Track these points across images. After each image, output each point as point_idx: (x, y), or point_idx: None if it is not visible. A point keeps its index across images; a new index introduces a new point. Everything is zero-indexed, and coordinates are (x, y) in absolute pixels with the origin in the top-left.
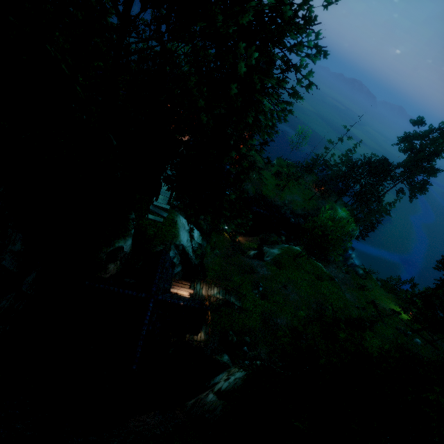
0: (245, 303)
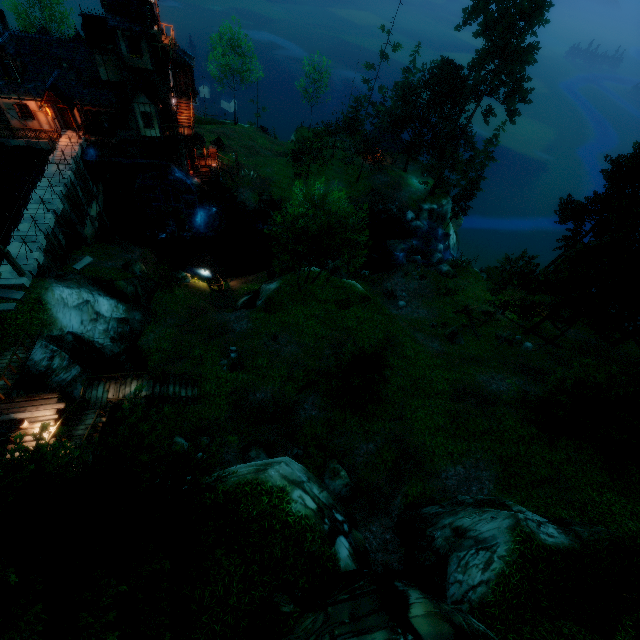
0: (205, 386)
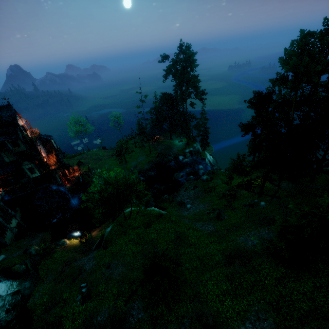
0: (65, 324)
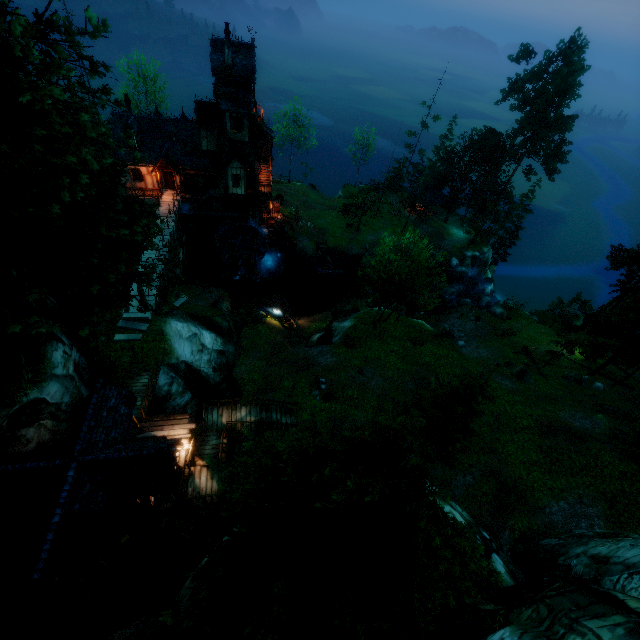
0: (301, 415)
